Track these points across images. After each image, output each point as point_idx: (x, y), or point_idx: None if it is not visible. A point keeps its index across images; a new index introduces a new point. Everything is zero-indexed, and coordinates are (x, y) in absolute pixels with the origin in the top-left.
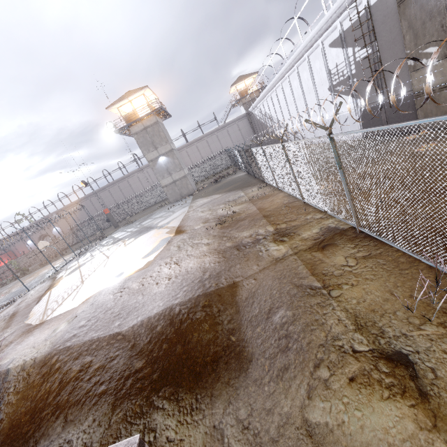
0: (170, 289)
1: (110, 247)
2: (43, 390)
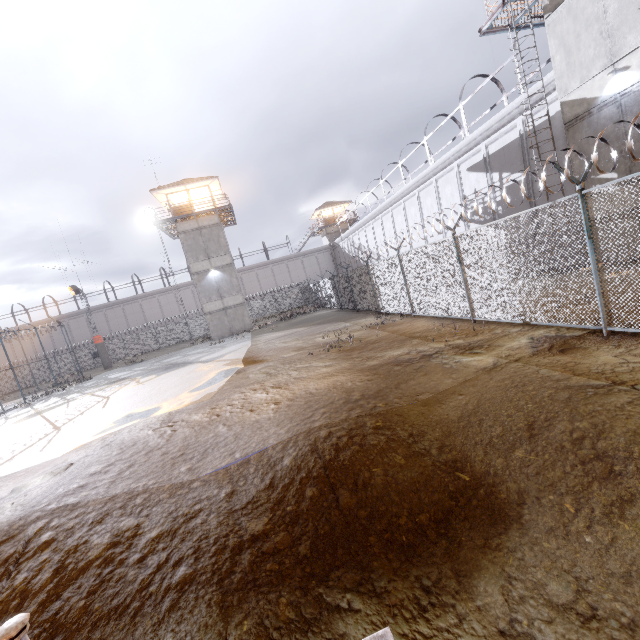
0: (290, 413)
1: (104, 387)
2: (7, 593)
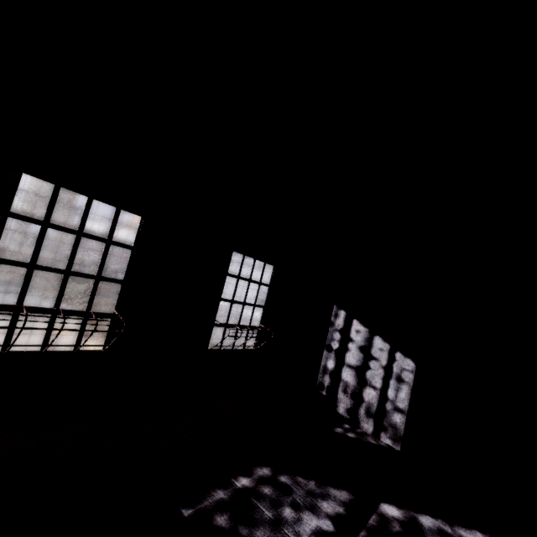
0: None
1: None
2: None
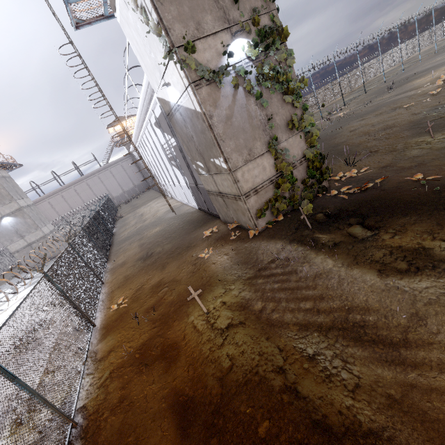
0: None
1: None
2: None
